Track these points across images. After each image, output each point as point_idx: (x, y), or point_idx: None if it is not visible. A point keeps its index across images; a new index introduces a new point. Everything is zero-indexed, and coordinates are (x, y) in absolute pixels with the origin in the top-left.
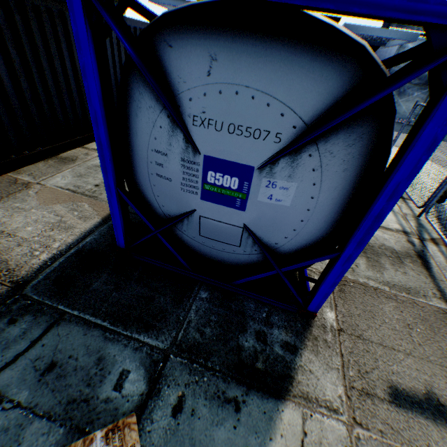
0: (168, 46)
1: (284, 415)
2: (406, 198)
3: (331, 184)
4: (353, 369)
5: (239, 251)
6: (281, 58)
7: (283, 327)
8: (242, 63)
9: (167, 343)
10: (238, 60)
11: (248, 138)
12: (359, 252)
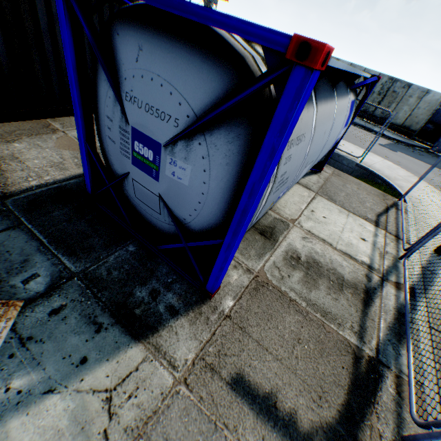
0: (117, 34)
1: (130, 350)
2: (401, 239)
3: (218, 174)
4: (214, 347)
5: (161, 218)
6: (181, 56)
7: (179, 294)
8: (157, 56)
9: (79, 270)
10: (155, 53)
11: (157, 119)
12: (235, 242)
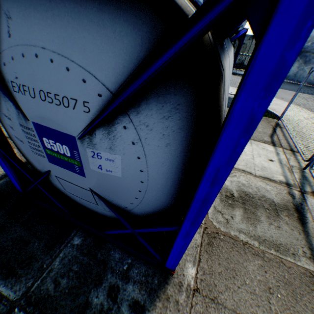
0: None
1: None
2: (295, 151)
3: (157, 158)
4: None
5: (100, 207)
6: (67, 10)
7: (139, 282)
8: (33, 19)
9: (19, 294)
10: (29, 16)
11: (60, 106)
12: (195, 231)
